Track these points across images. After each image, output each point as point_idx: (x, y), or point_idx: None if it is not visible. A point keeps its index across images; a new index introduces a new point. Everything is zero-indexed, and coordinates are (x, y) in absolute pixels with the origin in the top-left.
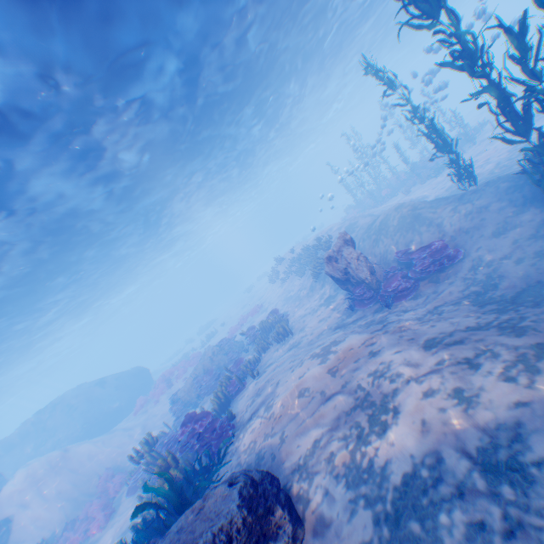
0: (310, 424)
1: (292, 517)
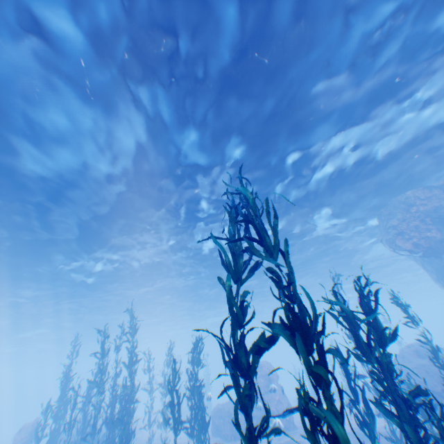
0: None
1: None
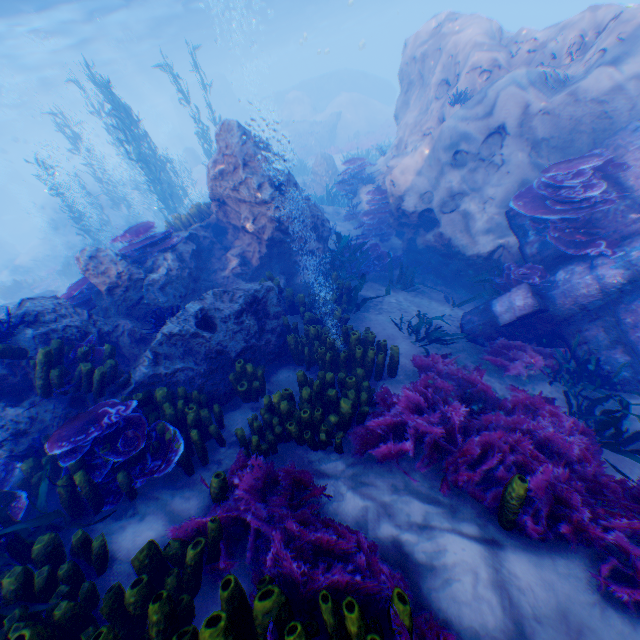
0: None
1: None
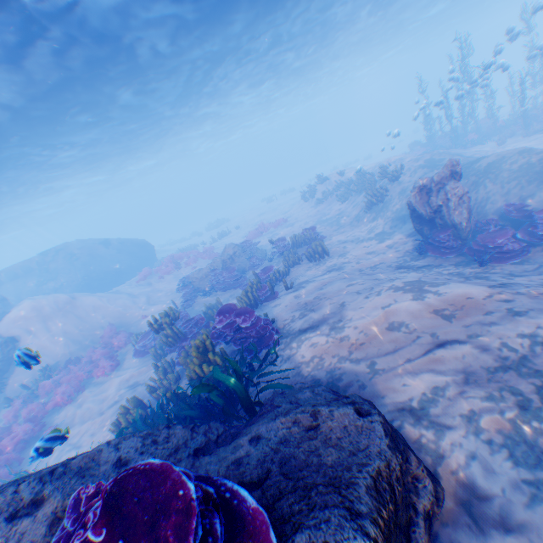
0: (422, 367)
1: (427, 471)
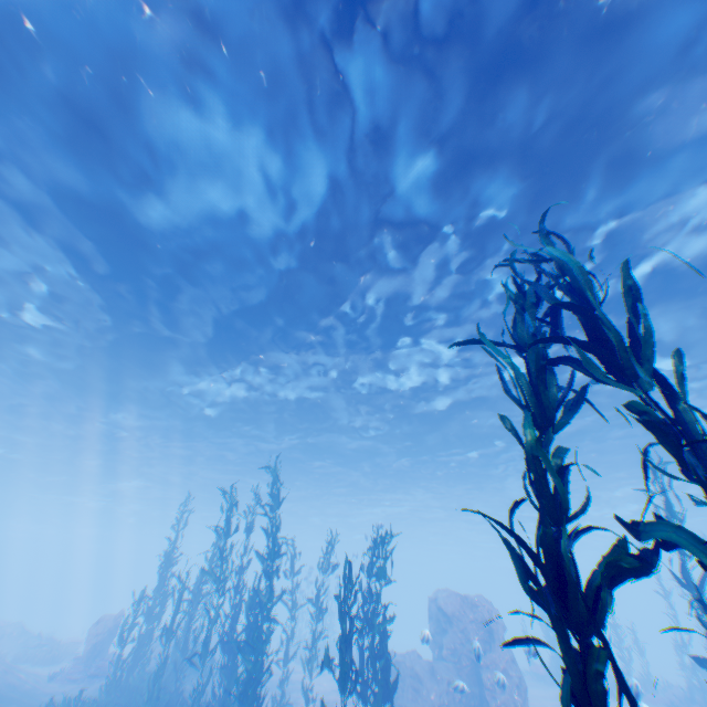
0: None
1: None
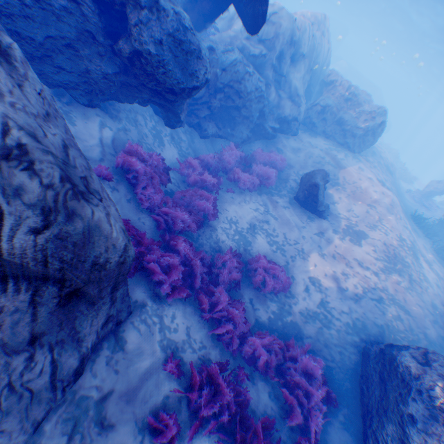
0: None
1: None
